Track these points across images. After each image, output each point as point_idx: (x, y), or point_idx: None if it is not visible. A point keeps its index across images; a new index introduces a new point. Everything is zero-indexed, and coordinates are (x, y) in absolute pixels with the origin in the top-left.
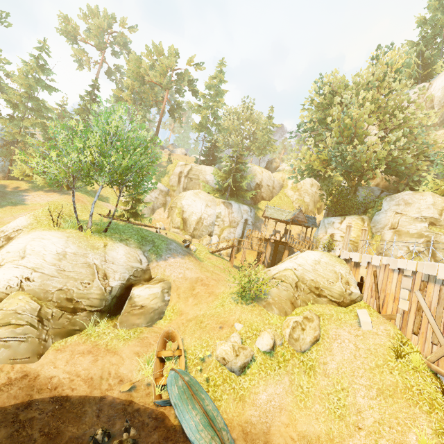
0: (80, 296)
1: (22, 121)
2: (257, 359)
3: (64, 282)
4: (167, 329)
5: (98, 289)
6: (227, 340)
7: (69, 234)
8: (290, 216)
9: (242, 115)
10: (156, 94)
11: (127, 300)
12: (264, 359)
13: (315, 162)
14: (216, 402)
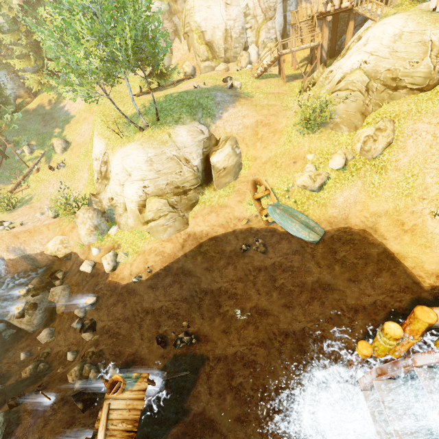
0: (182, 182)
1: None
2: (332, 176)
3: (165, 179)
4: (252, 179)
5: (189, 172)
6: (303, 172)
7: (140, 142)
8: None
9: None
10: None
11: (211, 169)
12: (338, 174)
13: None
14: (306, 212)
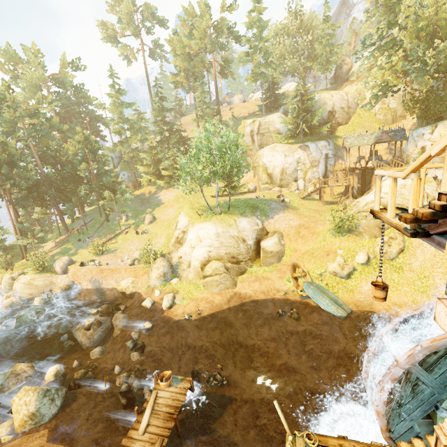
0: (237, 254)
1: (128, 142)
2: (358, 268)
3: (226, 249)
4: (292, 262)
5: (244, 248)
6: (333, 261)
7: (214, 222)
8: (372, 139)
9: (291, 26)
10: (202, 59)
11: (260, 250)
12: (363, 268)
13: (390, 79)
14: (335, 294)
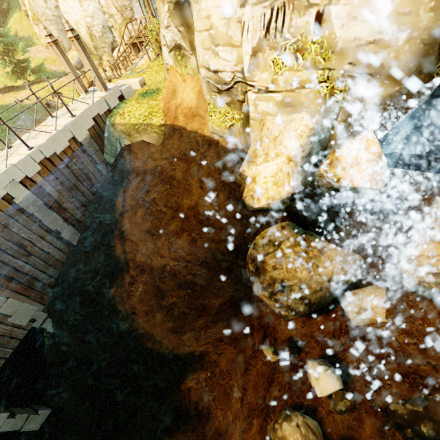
0: None
1: None
2: None
3: None
4: None
5: None
6: None
7: None
8: None
9: None
10: None
11: None
12: None
13: None
14: None
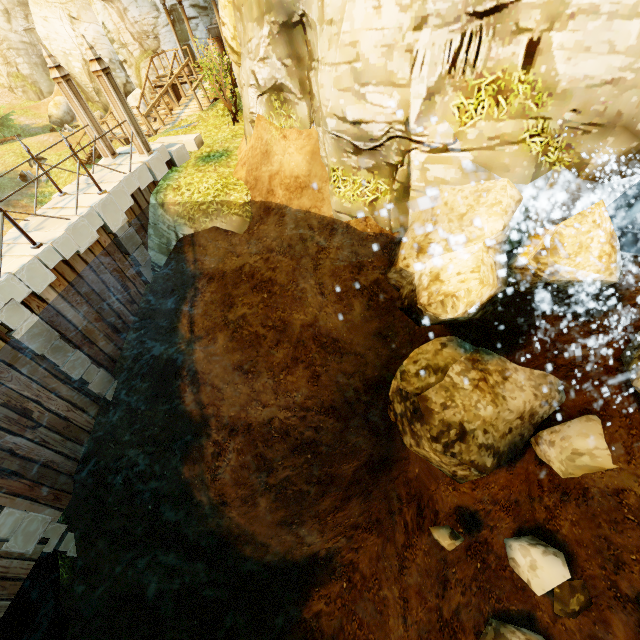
0: None
1: None
2: None
3: None
4: None
5: None
6: None
7: None
8: None
9: None
10: None
11: None
12: None
13: None
14: None
